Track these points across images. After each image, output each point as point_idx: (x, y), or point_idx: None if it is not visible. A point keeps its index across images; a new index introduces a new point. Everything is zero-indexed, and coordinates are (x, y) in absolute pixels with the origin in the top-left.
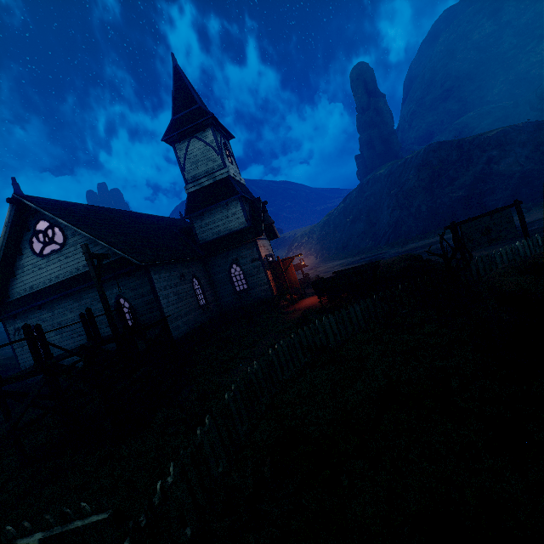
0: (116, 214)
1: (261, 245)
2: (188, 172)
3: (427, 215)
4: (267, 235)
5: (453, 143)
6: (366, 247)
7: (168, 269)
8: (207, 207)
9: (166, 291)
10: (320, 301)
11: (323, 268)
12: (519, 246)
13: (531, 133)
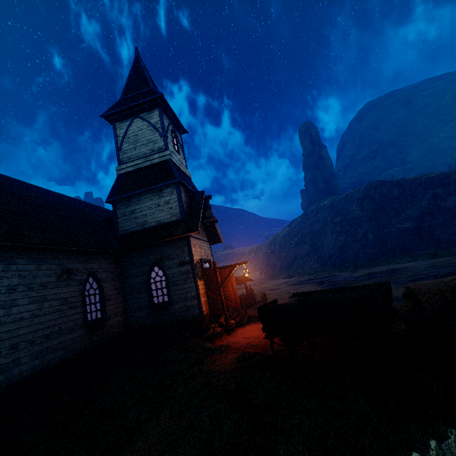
0: (18, 185)
1: (196, 245)
2: (124, 152)
3: (375, 242)
4: (208, 237)
5: (393, 182)
6: (311, 269)
7: (38, 258)
8: (136, 191)
9: (11, 295)
10: (270, 345)
11: (268, 284)
12: None
13: None
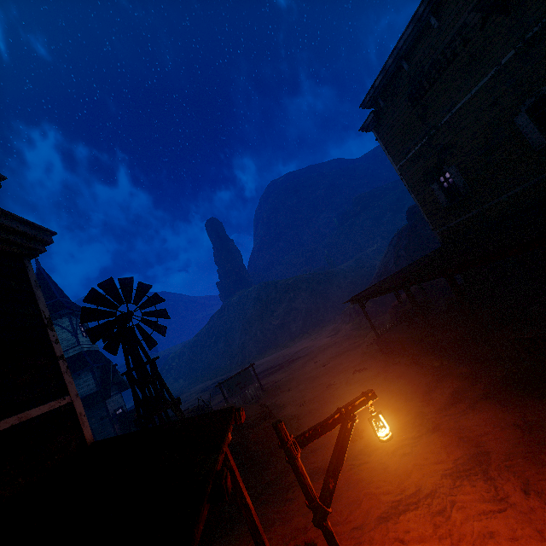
0: None
1: (110, 402)
2: None
3: (261, 338)
4: (119, 389)
5: (273, 284)
6: (225, 366)
7: None
8: None
9: None
10: None
11: (185, 395)
12: (248, 392)
13: (308, 283)
